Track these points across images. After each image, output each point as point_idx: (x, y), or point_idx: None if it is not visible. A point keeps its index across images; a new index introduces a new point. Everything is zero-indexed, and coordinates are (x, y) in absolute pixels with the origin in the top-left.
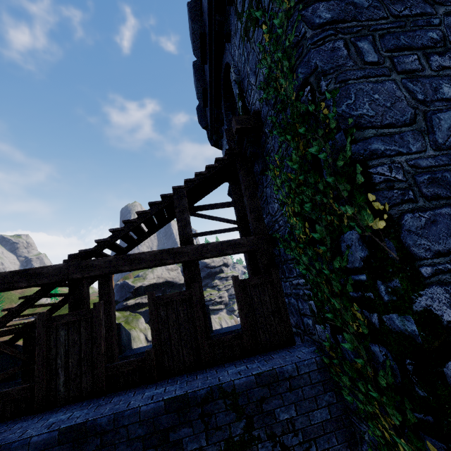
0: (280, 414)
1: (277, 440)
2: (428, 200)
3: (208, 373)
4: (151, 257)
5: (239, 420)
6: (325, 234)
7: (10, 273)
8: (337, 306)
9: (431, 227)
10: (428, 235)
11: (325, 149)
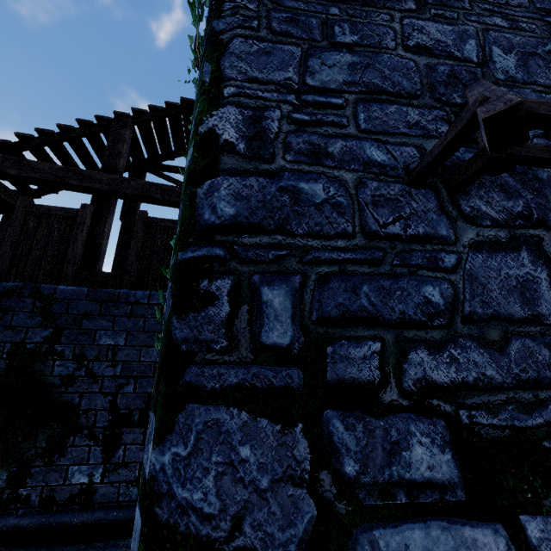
0: (102, 337)
1: (85, 363)
2: (274, 34)
3: None
4: (51, 170)
5: (43, 327)
6: None
7: None
8: None
9: (261, 57)
10: (253, 61)
11: None
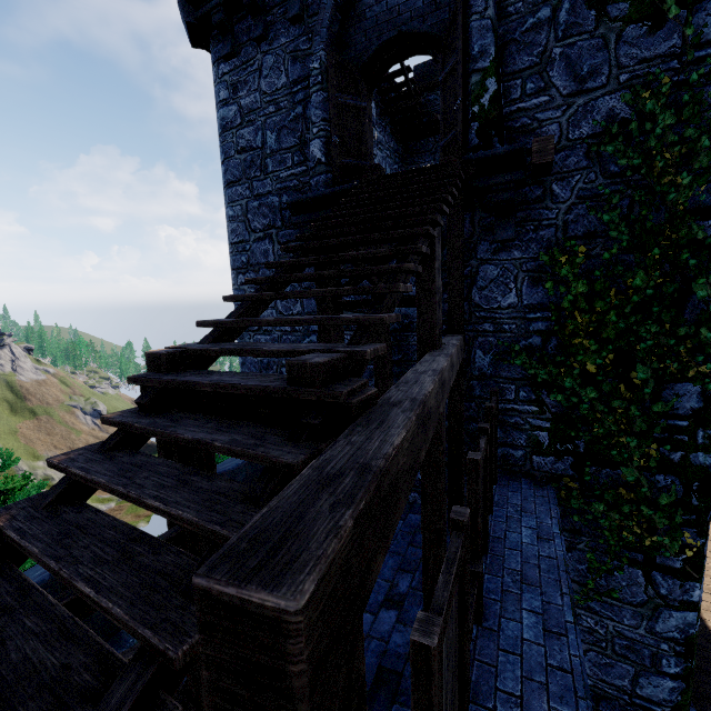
0: None
1: None
2: None
3: (509, 556)
4: (448, 376)
5: None
6: (649, 376)
7: (354, 534)
8: (634, 445)
9: None
10: None
11: (710, 300)
